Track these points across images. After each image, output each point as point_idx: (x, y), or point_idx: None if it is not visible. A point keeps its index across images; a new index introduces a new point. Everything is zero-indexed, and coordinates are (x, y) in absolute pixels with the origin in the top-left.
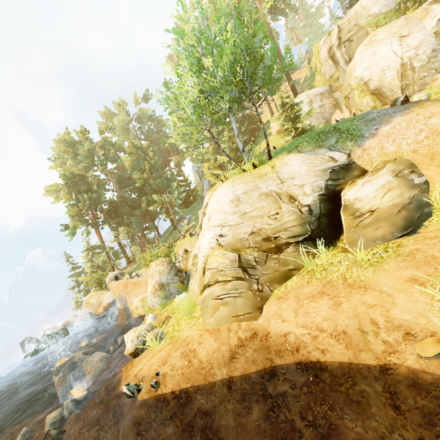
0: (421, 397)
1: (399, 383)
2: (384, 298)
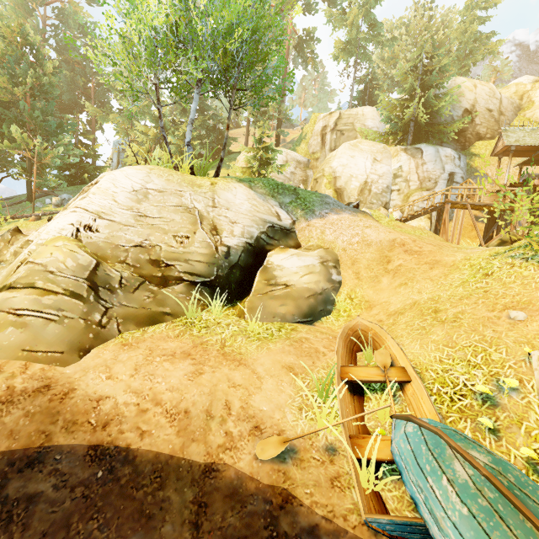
0: (233, 513)
1: (217, 492)
2: (254, 379)
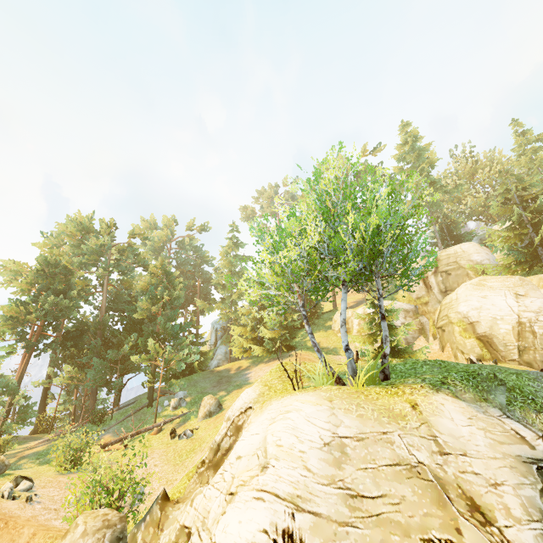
0: None
1: None
2: None
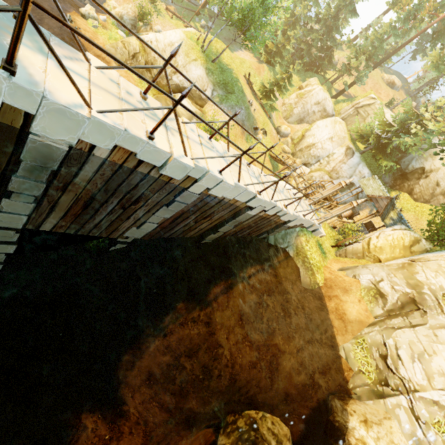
0: None
1: None
2: None
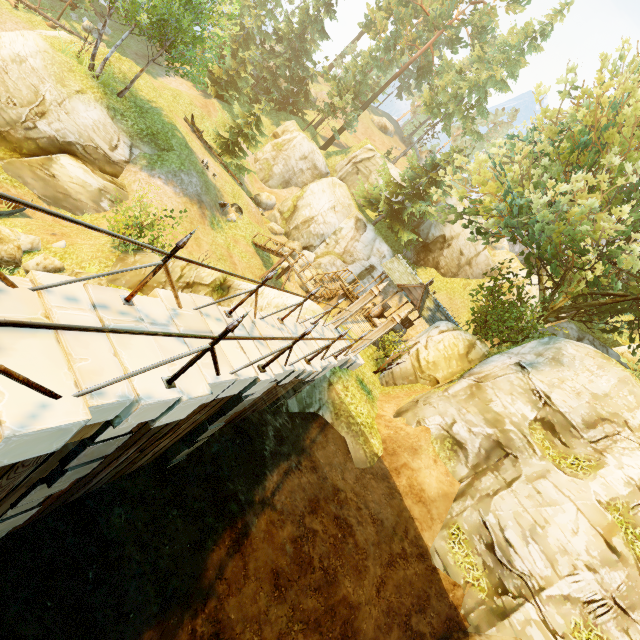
0: None
1: None
2: None
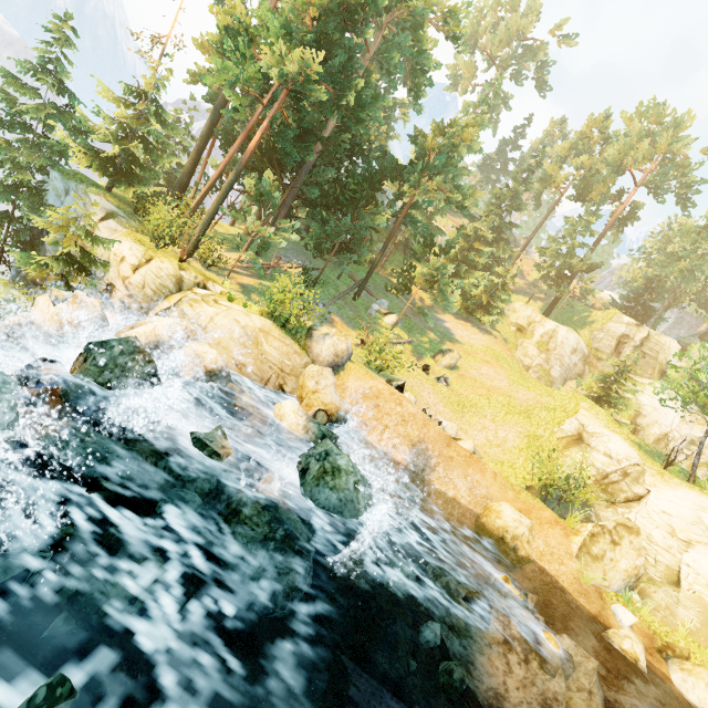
0: None
1: None
2: None
